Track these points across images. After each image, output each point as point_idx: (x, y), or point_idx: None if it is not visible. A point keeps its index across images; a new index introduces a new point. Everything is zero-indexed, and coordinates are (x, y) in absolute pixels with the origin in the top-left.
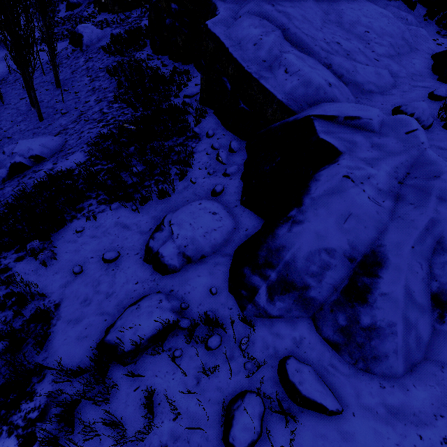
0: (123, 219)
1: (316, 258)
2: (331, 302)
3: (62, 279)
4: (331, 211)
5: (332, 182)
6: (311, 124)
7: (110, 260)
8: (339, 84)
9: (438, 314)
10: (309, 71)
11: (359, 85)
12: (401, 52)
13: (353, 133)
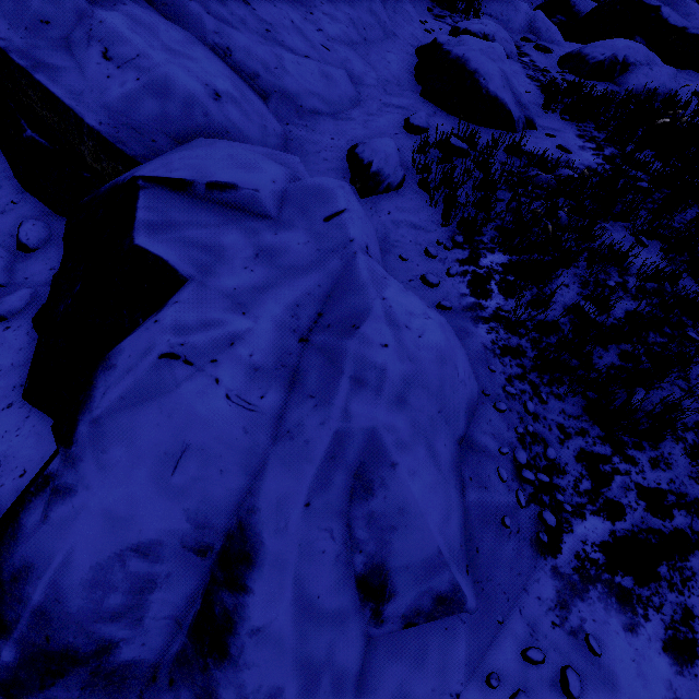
0: None
1: (117, 576)
2: (171, 658)
3: None
4: (139, 450)
5: (136, 374)
6: (132, 202)
7: None
8: (243, 95)
9: (371, 612)
10: (161, 60)
11: (292, 98)
12: (369, 36)
13: (221, 225)
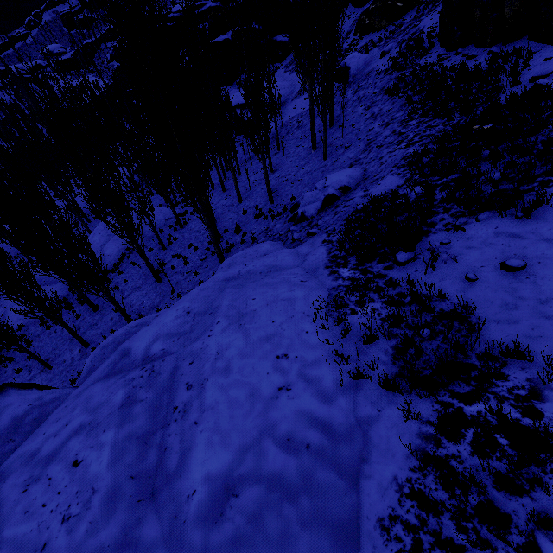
0: (506, 229)
1: None
2: None
3: (454, 285)
4: None
5: None
6: None
7: (517, 267)
8: None
9: None
10: None
11: None
12: None
13: None
